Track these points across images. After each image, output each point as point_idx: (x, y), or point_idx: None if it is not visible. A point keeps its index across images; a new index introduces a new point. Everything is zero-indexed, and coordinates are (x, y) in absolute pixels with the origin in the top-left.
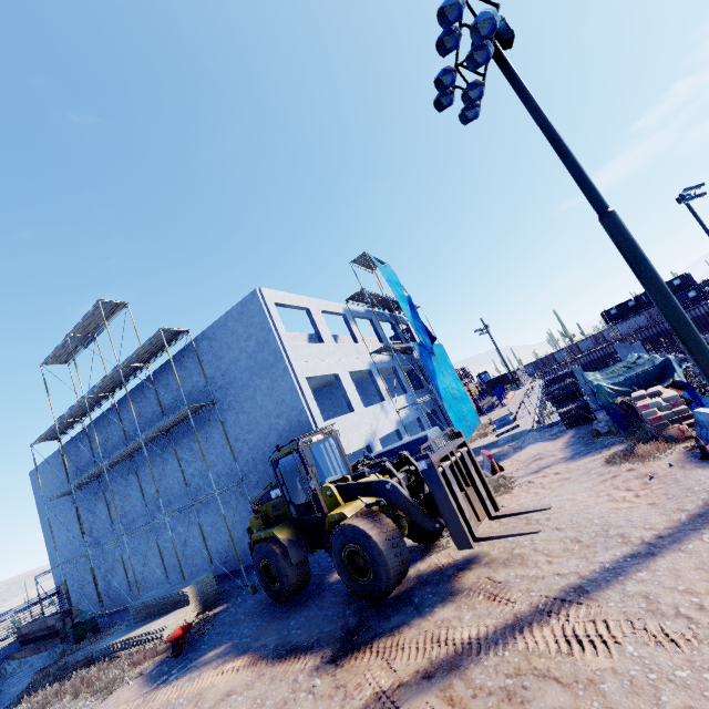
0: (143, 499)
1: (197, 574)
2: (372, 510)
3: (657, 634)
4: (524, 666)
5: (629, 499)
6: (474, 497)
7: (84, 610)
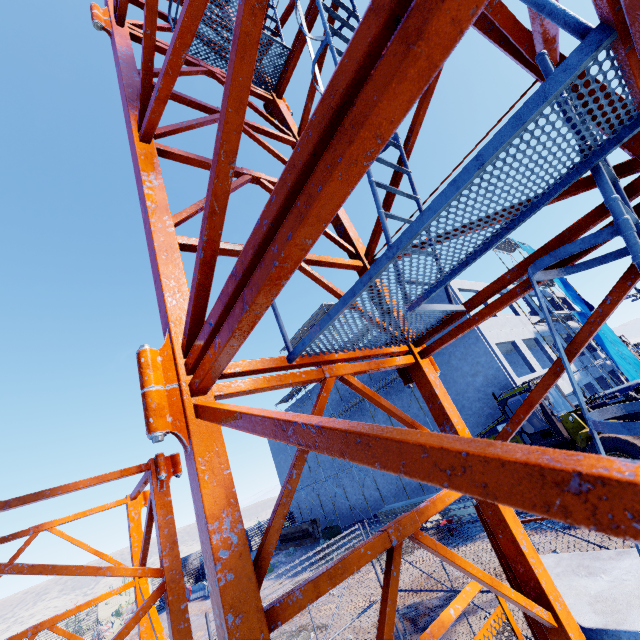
0: None
1: None
2: None
3: None
4: None
5: None
6: None
7: (328, 520)
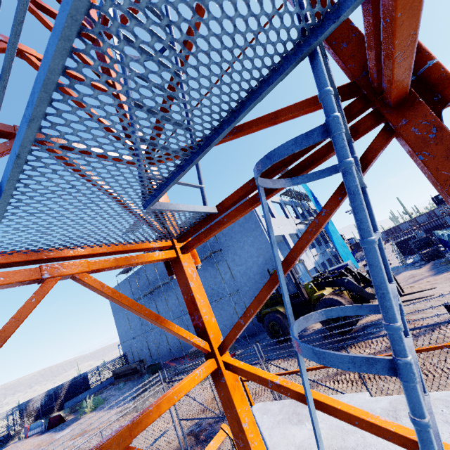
0: (178, 302)
1: None
2: (336, 292)
3: None
4: (441, 336)
5: None
6: None
7: (152, 359)
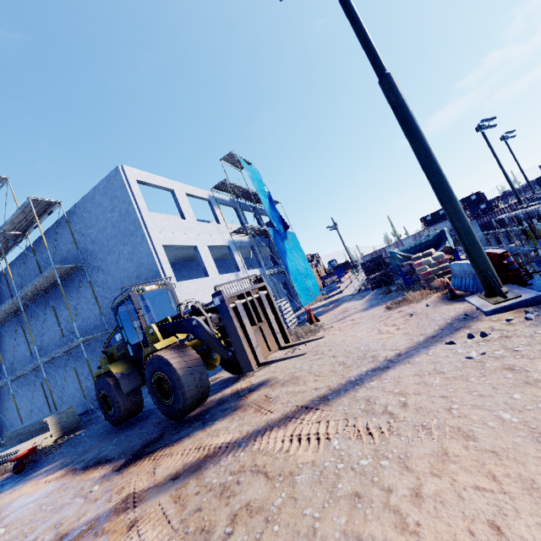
0: (28, 349)
1: (77, 409)
2: (182, 344)
3: (361, 429)
4: (248, 464)
5: (392, 331)
6: (270, 332)
7: None
